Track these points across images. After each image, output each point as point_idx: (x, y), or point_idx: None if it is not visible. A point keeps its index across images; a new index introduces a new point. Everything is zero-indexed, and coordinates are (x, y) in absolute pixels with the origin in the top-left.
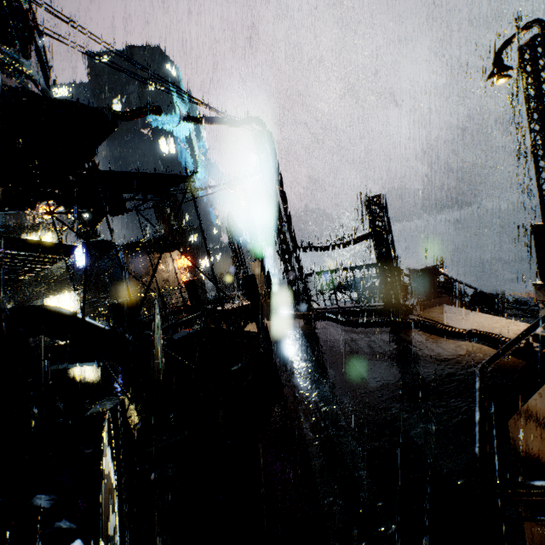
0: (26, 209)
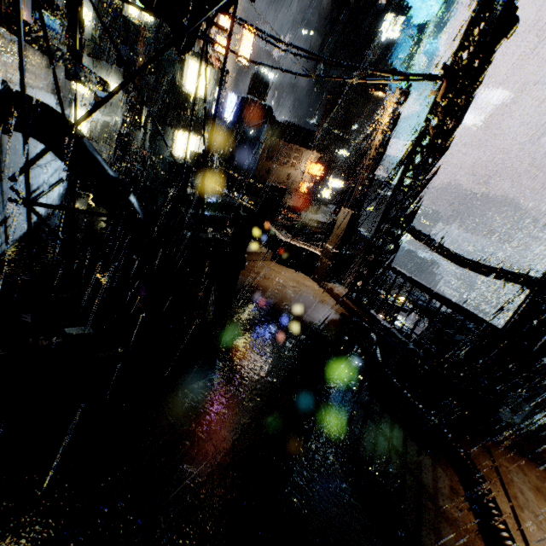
0: None
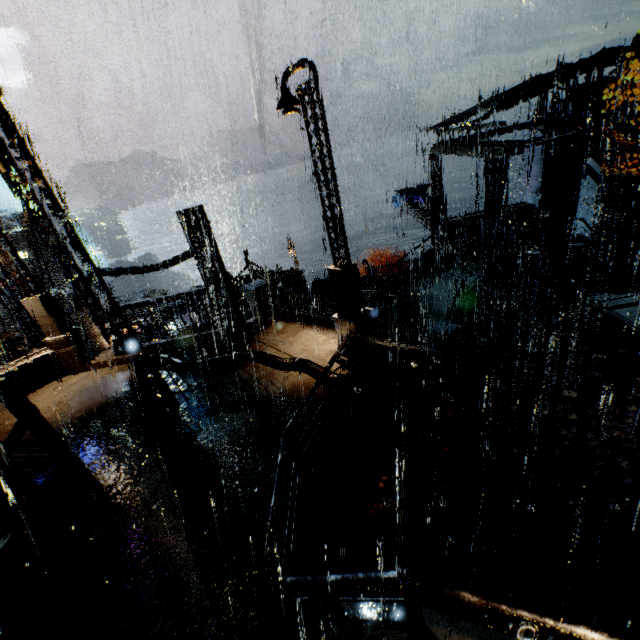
0: None
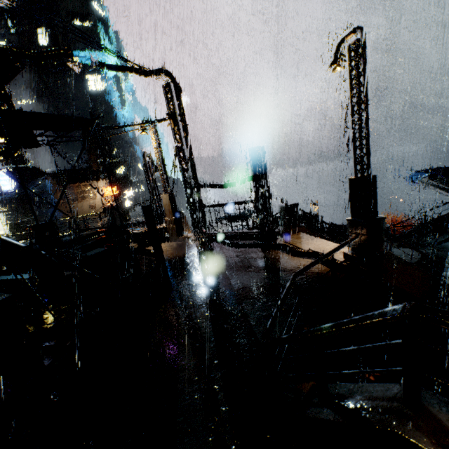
0: None
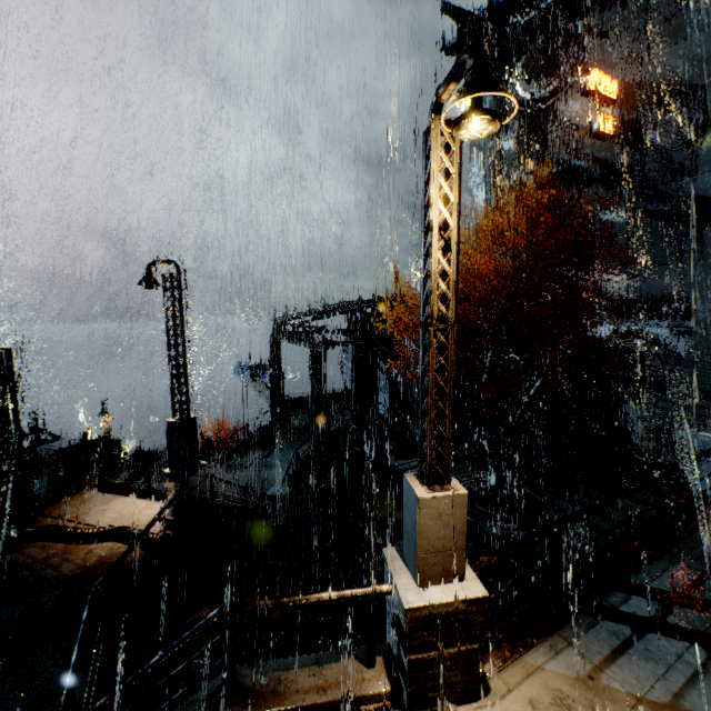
0: None
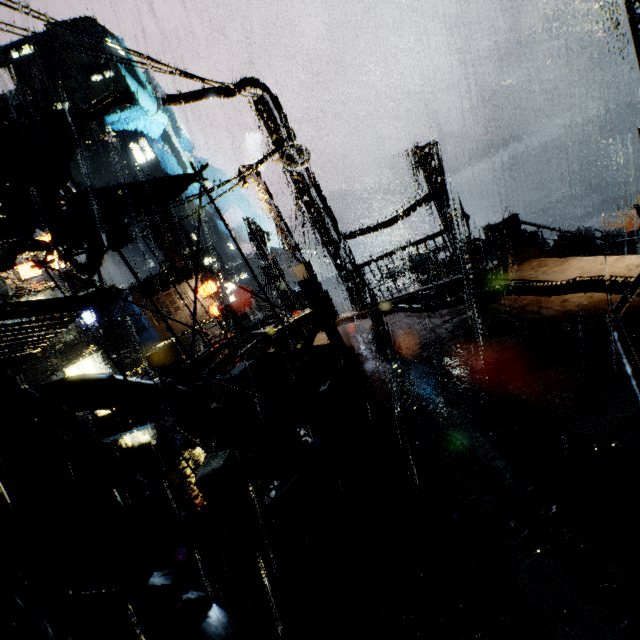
0: (5, 268)
